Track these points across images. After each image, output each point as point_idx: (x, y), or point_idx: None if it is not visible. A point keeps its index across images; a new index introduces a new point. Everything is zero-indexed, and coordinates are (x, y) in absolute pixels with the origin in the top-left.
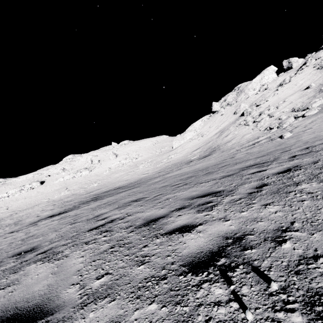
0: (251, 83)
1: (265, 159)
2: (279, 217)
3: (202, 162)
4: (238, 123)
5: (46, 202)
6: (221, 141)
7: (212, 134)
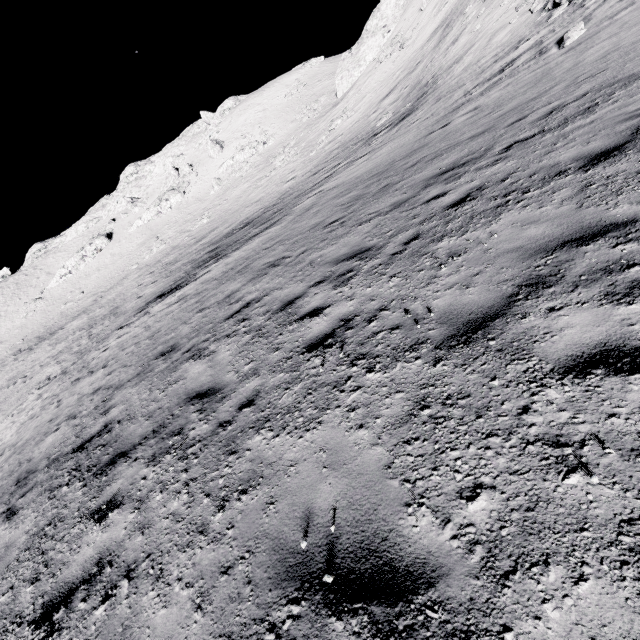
0: None
1: (474, 150)
2: (389, 295)
3: (394, 138)
4: None
5: (135, 270)
6: (442, 61)
7: (425, 36)
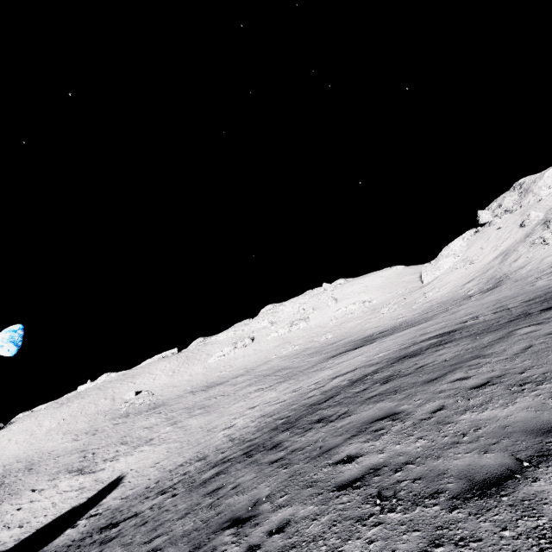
0: (541, 178)
1: None
2: None
3: (491, 294)
4: (531, 241)
5: (276, 358)
6: (509, 268)
7: (489, 259)
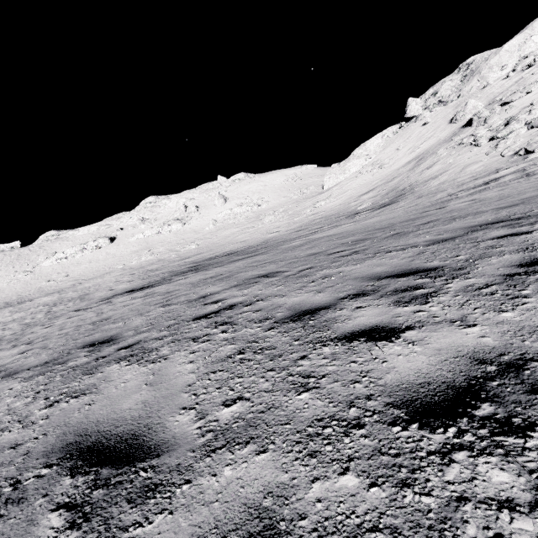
0: (498, 52)
1: (521, 212)
2: None
3: (379, 215)
4: (458, 141)
5: (120, 269)
6: (418, 177)
7: (401, 163)
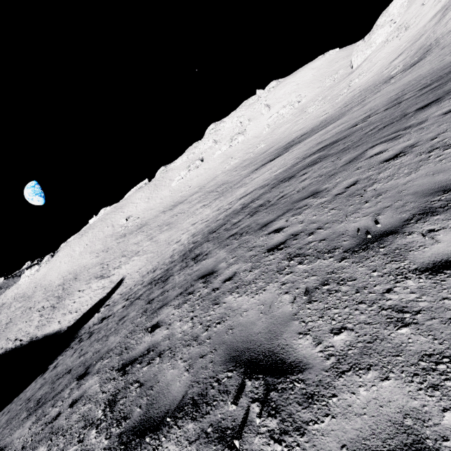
0: None
1: None
2: None
3: (410, 73)
4: None
5: (221, 173)
6: (443, 29)
7: (427, 19)
